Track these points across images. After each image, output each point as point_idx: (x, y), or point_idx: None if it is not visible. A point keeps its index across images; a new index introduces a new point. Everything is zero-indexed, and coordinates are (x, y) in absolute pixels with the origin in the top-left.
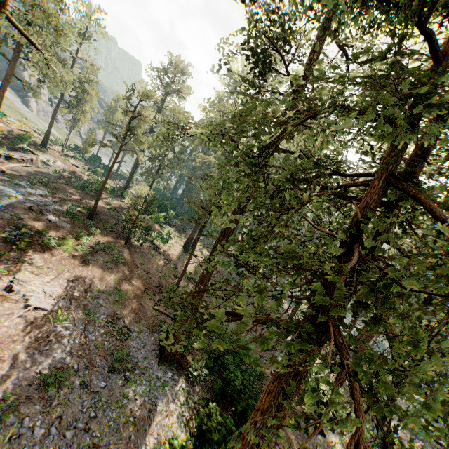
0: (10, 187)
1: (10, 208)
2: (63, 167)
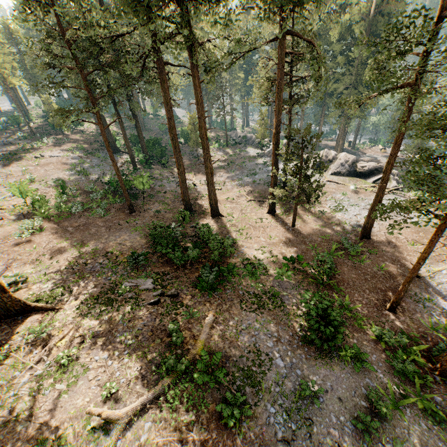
0: None
1: (0, 147)
2: None
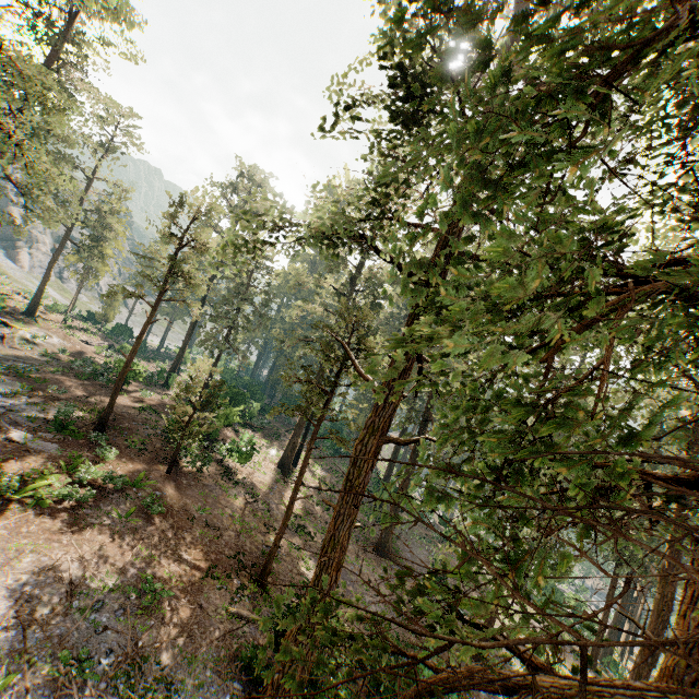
0: None
1: None
2: (62, 345)
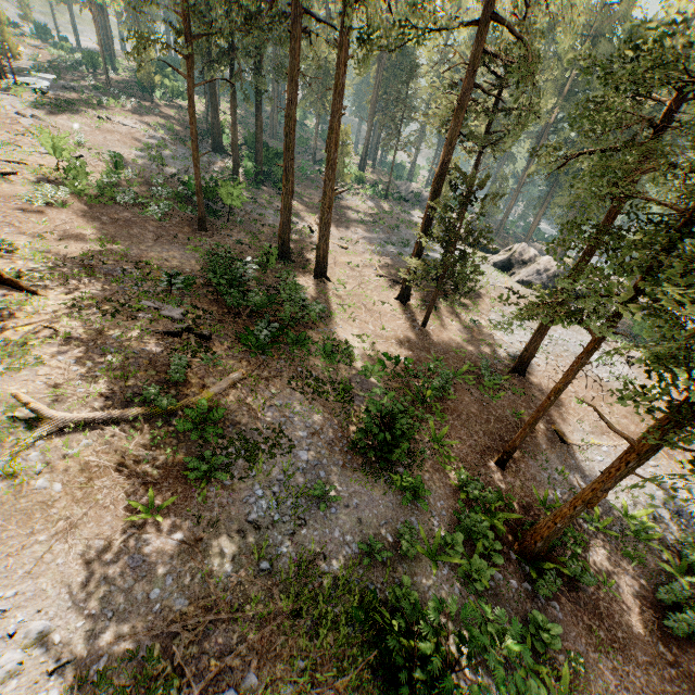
0: (31, 77)
1: (55, 88)
2: (30, 52)
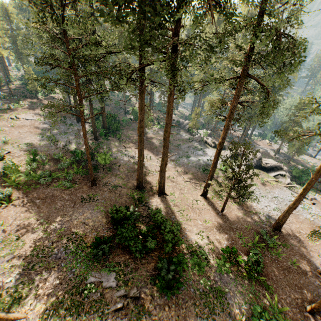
0: None
1: None
2: None
